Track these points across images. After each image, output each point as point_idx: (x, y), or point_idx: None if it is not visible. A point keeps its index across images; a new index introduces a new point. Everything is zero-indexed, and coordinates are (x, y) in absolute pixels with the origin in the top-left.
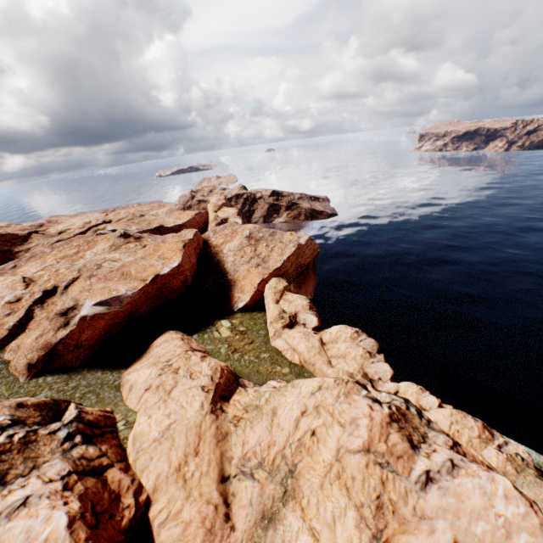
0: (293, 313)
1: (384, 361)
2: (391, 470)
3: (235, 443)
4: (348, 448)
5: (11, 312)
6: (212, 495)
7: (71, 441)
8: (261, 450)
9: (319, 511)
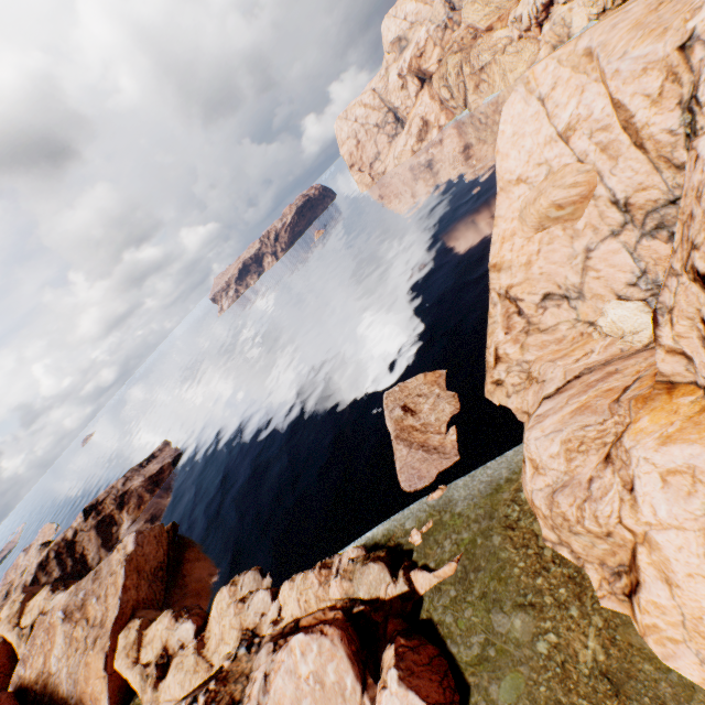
0: (161, 650)
1: (272, 578)
2: None
3: None
4: None
5: None
6: None
7: None
8: None
9: None
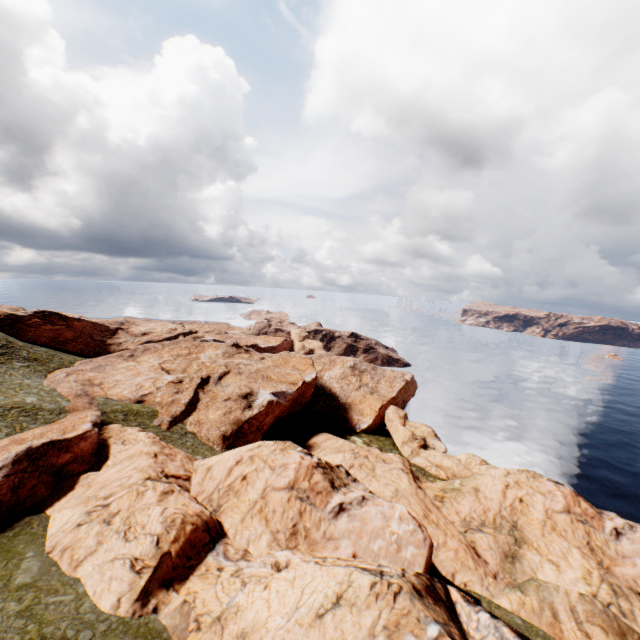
0: (423, 437)
1: None
2: (590, 525)
3: (448, 513)
4: (553, 509)
5: (178, 391)
6: (460, 537)
7: (351, 476)
8: (478, 515)
9: (549, 549)
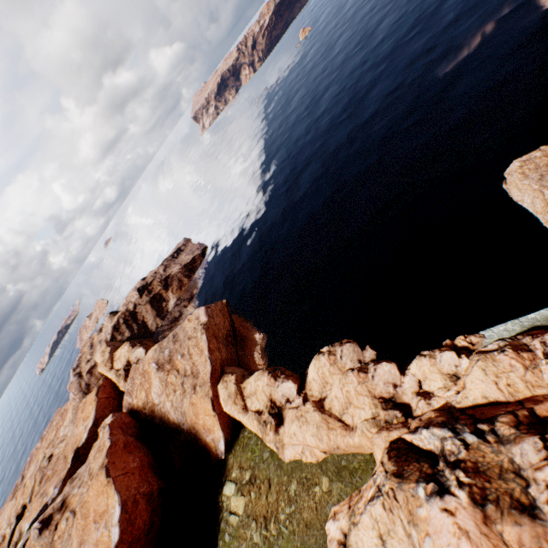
0: (269, 403)
1: (375, 351)
2: None
3: None
4: None
5: None
6: None
7: None
8: None
9: None
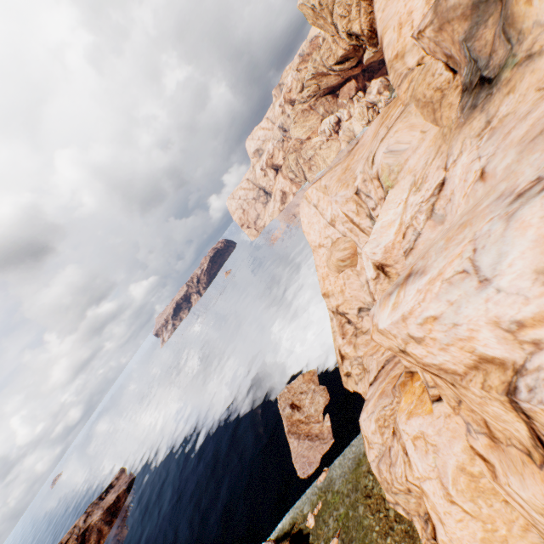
0: None
1: None
2: None
3: None
4: None
5: None
6: None
7: None
8: None
9: None
